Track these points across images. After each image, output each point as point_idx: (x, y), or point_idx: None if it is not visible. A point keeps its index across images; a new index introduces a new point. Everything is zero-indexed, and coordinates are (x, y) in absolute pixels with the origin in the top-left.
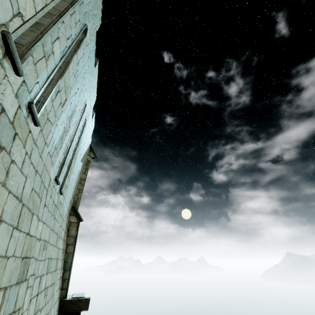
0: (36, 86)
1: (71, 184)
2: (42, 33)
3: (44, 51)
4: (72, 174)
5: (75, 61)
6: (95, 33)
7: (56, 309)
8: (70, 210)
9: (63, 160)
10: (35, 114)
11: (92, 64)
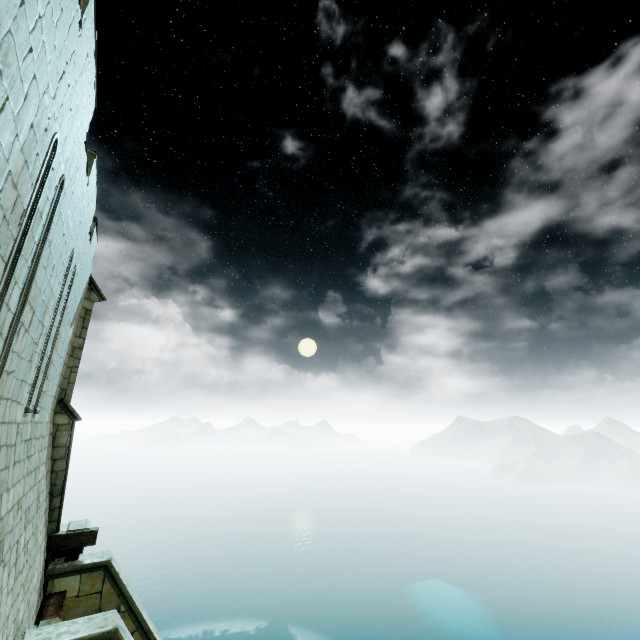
0: None
1: (53, 379)
2: None
3: None
4: (54, 365)
5: (44, 252)
6: (82, 143)
7: (43, 550)
8: (54, 406)
9: (36, 375)
10: None
11: (82, 184)
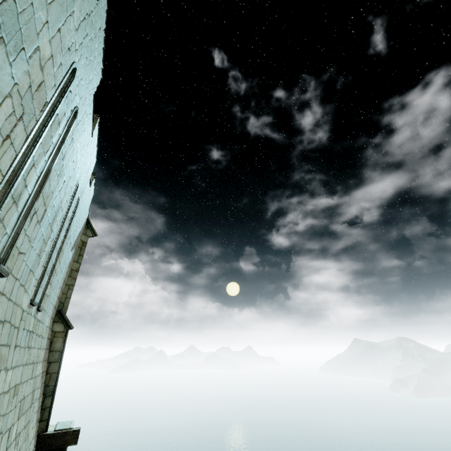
0: (3, 239)
1: (55, 288)
2: (11, 184)
3: (13, 198)
4: (57, 276)
5: (58, 160)
6: (91, 98)
7: (33, 448)
8: (54, 316)
9: (42, 273)
10: (2, 271)
11: (88, 132)
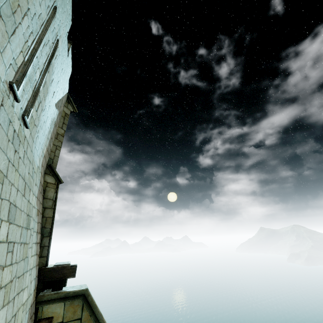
0: None
1: (42, 128)
2: None
3: None
4: (43, 114)
5: None
6: None
7: (34, 277)
8: (44, 168)
9: (23, 65)
10: None
11: None
